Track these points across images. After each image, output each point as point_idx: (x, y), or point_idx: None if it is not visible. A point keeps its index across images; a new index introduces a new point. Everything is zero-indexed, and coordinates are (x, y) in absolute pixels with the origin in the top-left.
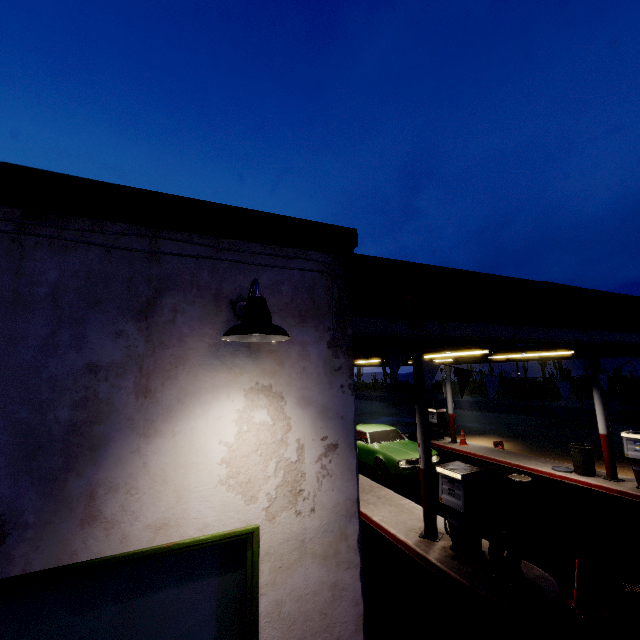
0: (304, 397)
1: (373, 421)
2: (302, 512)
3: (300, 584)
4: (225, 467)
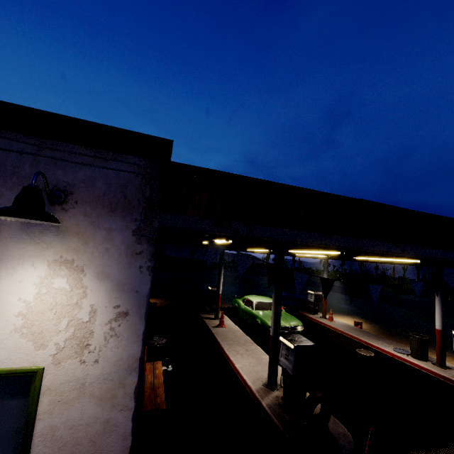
0: (103, 272)
1: (272, 294)
2: (86, 361)
3: (75, 416)
4: (21, 319)
